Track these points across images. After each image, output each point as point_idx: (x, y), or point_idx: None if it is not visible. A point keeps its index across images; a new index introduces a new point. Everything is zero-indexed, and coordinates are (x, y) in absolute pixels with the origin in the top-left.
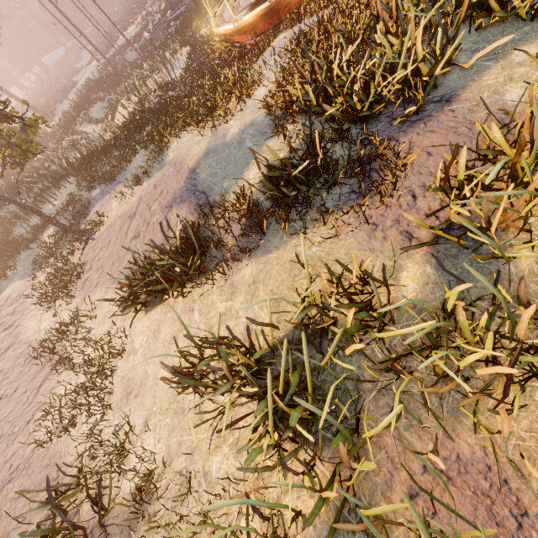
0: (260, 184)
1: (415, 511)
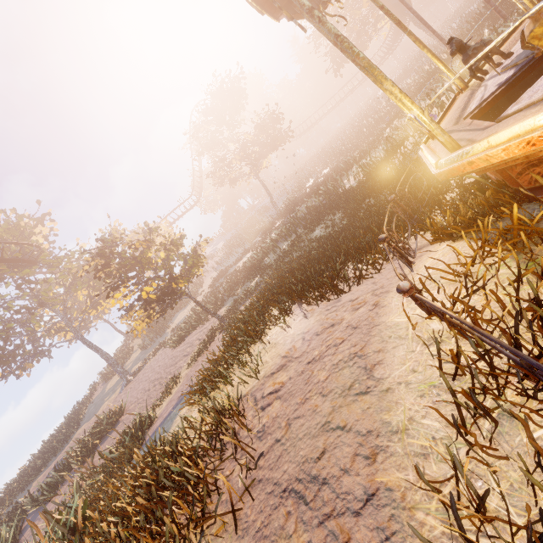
0: None
1: None
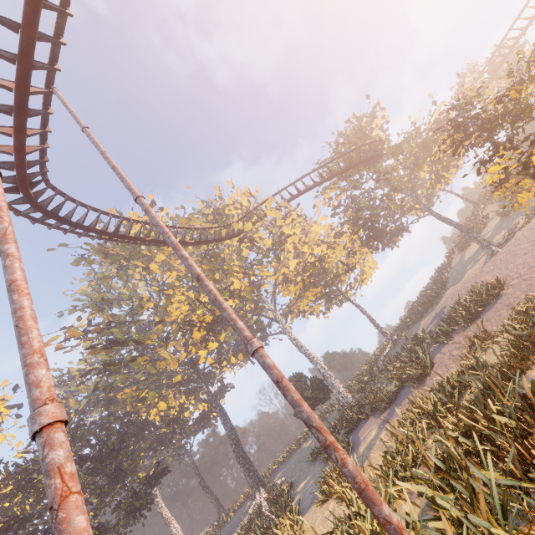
0: (531, 378)
1: (405, 412)
